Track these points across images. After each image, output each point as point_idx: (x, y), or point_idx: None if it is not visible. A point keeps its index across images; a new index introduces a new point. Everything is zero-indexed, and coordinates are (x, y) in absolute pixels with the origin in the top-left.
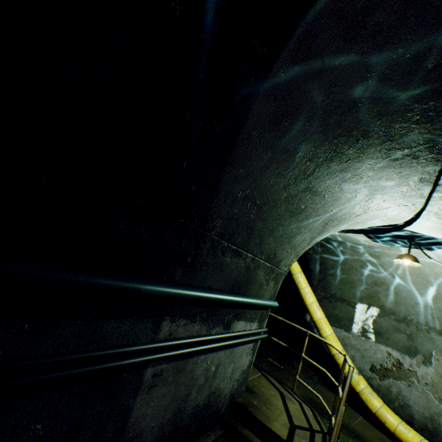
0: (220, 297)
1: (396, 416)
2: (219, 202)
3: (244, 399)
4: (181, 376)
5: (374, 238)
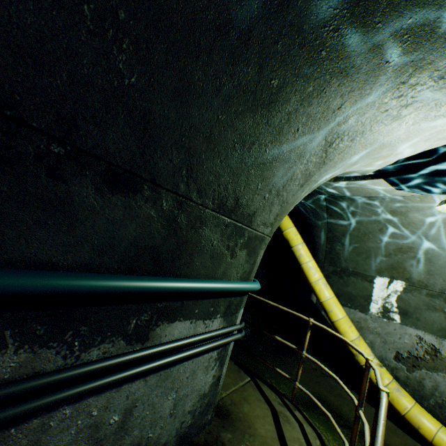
0: (59, 283)
1: (434, 420)
2: None
3: (208, 436)
4: None
5: (403, 183)
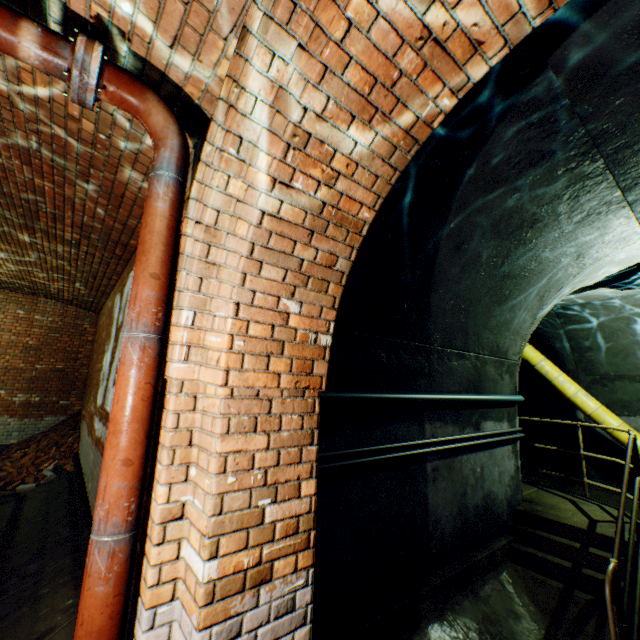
0: (461, 397)
1: None
2: (433, 319)
3: (524, 507)
4: (453, 474)
5: (621, 287)
